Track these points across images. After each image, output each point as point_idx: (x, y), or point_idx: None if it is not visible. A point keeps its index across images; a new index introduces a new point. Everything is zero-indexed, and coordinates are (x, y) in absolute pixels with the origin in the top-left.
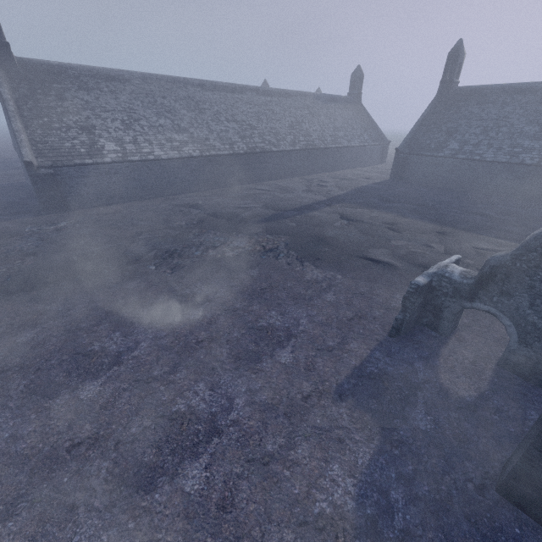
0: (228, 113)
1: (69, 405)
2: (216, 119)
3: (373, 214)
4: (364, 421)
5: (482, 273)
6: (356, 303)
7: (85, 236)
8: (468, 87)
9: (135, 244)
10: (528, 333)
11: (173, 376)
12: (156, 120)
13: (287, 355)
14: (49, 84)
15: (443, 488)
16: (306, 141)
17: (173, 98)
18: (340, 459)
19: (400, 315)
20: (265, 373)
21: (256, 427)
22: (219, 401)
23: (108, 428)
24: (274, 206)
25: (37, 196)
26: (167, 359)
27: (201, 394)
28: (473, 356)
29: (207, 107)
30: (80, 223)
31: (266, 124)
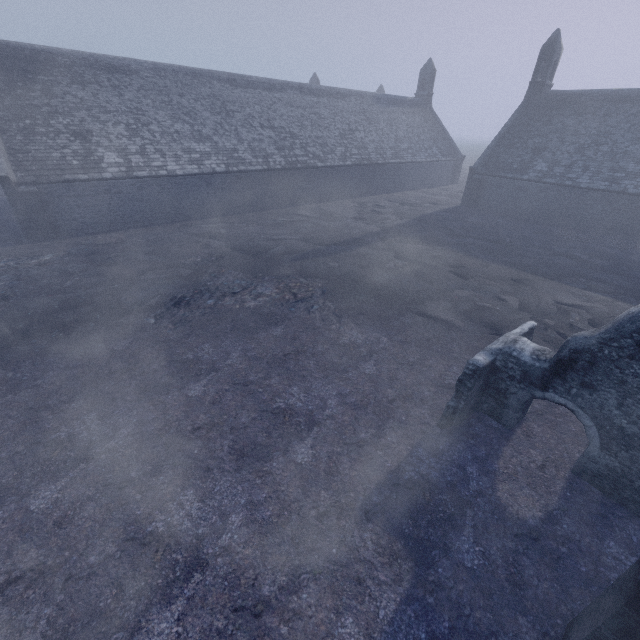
0: (263, 116)
1: (14, 519)
2: (247, 125)
3: (435, 253)
4: (393, 552)
5: (559, 358)
6: (401, 378)
7: (74, 275)
8: (564, 92)
9: (134, 287)
10: (613, 438)
11: (155, 479)
12: (170, 125)
13: (305, 451)
14: (33, 75)
15: None
16: (361, 155)
17: (193, 97)
18: (356, 609)
19: (452, 401)
20: (274, 478)
21: (252, 558)
22: (209, 518)
23: (59, 556)
24: (315, 238)
25: (17, 220)
26: (150, 454)
27: (187, 506)
28: (542, 459)
29: (237, 109)
30: (69, 257)
31: (310, 132)
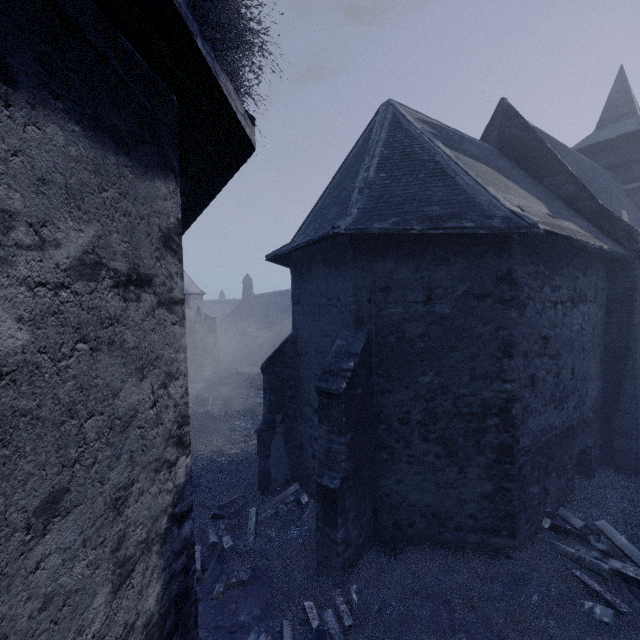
0: None
1: None
2: None
3: None
4: None
5: None
6: None
7: None
8: (251, 295)
9: None
10: None
11: None
12: None
13: None
14: None
15: None
16: None
17: None
18: None
19: None
20: None
21: None
22: None
23: None
24: None
25: None
26: None
27: None
28: None
29: None
30: None
31: None
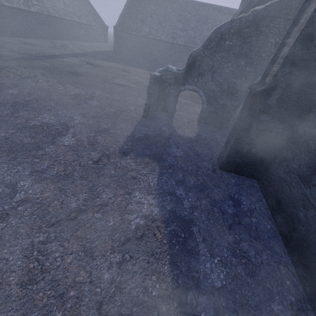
0: None
1: None
2: None
3: (109, 64)
4: (145, 162)
5: (189, 63)
6: (115, 104)
7: None
8: None
9: None
10: (211, 97)
11: None
12: None
13: (69, 139)
14: None
15: (199, 178)
16: (41, 7)
17: None
18: (138, 188)
19: (147, 101)
20: (50, 156)
21: (52, 196)
22: None
23: None
24: (23, 52)
25: None
26: None
27: None
28: (187, 120)
29: None
30: None
31: None
